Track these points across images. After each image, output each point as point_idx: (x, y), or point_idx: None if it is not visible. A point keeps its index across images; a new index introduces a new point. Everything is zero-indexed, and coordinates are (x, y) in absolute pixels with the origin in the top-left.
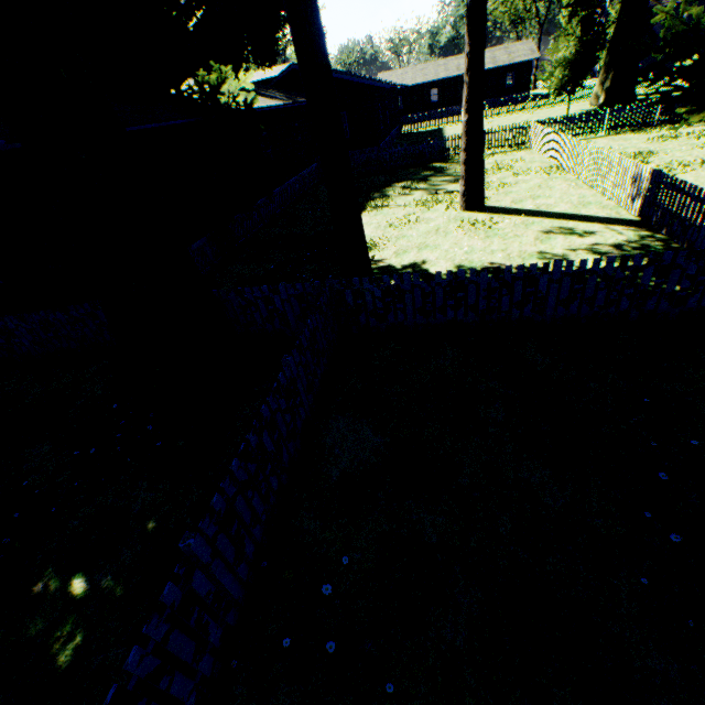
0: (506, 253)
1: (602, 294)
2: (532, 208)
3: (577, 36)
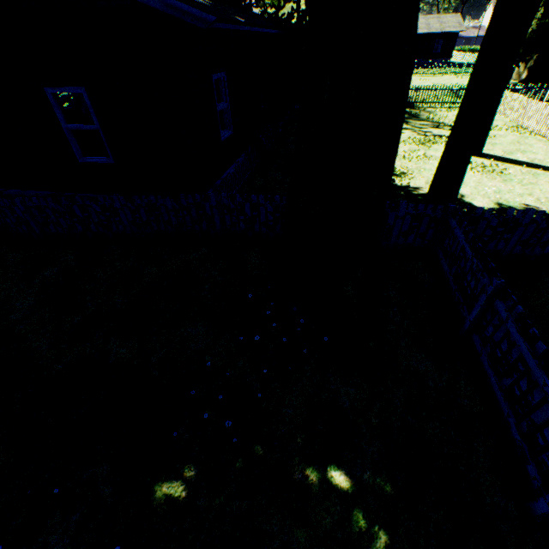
0: (534, 198)
1: None
2: (527, 161)
3: (537, 18)
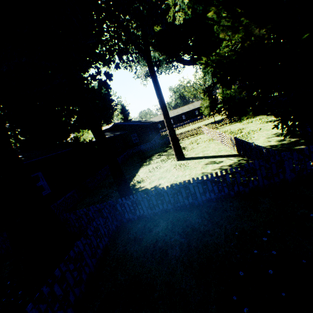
0: (190, 175)
1: (215, 188)
2: (202, 155)
3: (208, 99)
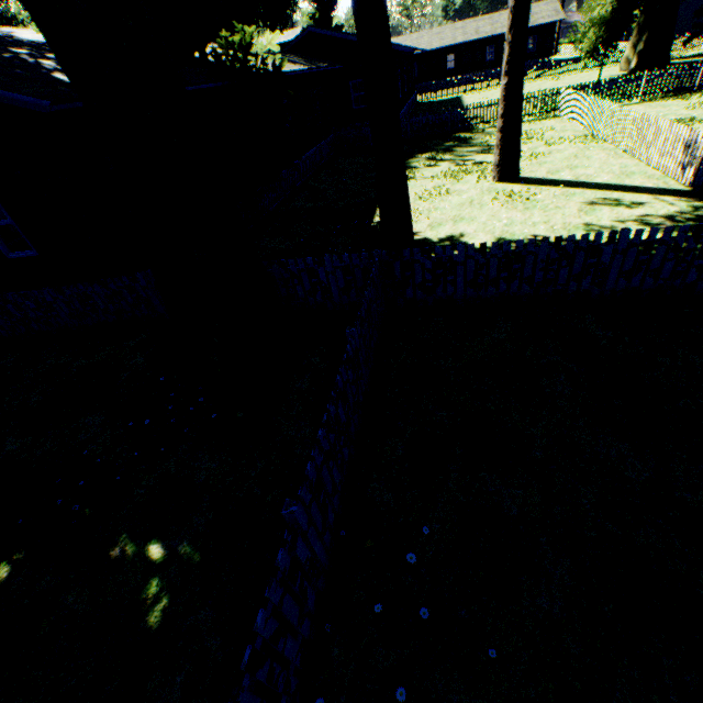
0: (549, 226)
1: (669, 266)
2: (571, 179)
3: None
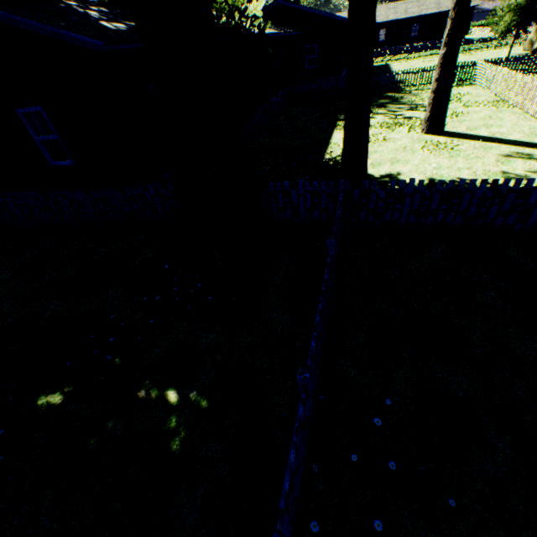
0: (471, 171)
1: None
2: (487, 135)
3: None
